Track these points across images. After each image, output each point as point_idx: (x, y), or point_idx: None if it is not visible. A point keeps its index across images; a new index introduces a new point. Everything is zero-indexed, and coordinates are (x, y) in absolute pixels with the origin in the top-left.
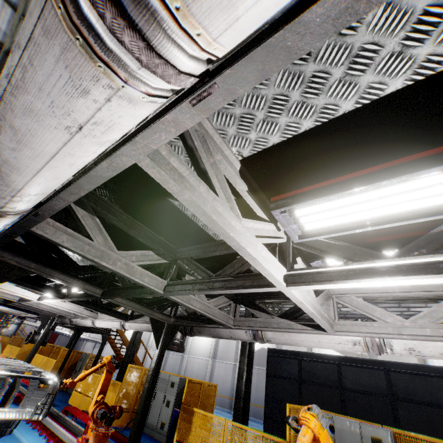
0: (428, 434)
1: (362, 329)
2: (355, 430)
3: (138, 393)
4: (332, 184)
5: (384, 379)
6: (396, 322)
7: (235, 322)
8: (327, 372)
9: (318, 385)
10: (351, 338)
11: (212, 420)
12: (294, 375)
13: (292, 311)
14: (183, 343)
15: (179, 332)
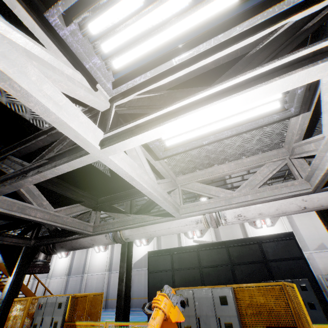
0: (253, 282)
1: (202, 208)
2: (209, 296)
3: (23, 324)
4: None
5: (226, 253)
6: (227, 195)
7: (95, 229)
8: (190, 259)
9: (185, 269)
10: (195, 217)
11: (94, 327)
12: (168, 267)
13: (146, 206)
14: (47, 263)
15: (42, 253)
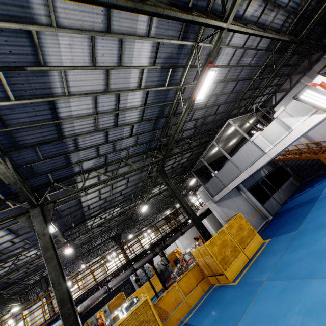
0: (112, 297)
1: None
2: None
3: None
4: (108, 280)
5: None
6: None
7: None
8: None
9: None
10: None
11: None
12: None
13: None
14: None
15: None
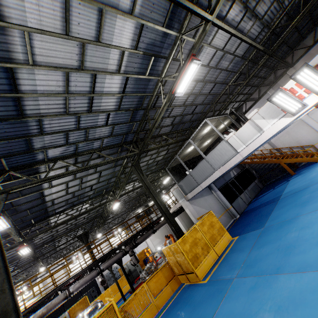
0: (74, 302)
1: None
2: None
3: None
4: (69, 284)
5: None
6: None
7: None
8: None
9: None
10: None
11: None
12: None
13: None
14: None
15: None
